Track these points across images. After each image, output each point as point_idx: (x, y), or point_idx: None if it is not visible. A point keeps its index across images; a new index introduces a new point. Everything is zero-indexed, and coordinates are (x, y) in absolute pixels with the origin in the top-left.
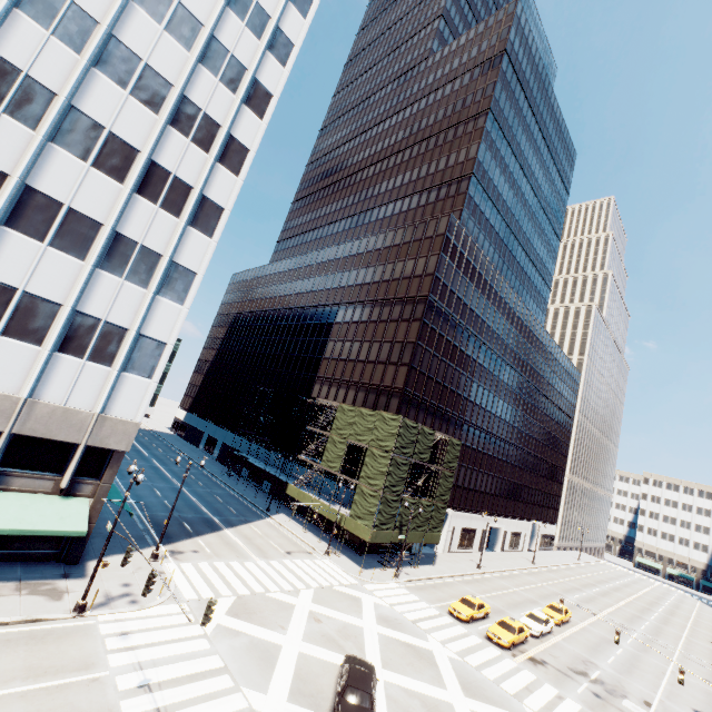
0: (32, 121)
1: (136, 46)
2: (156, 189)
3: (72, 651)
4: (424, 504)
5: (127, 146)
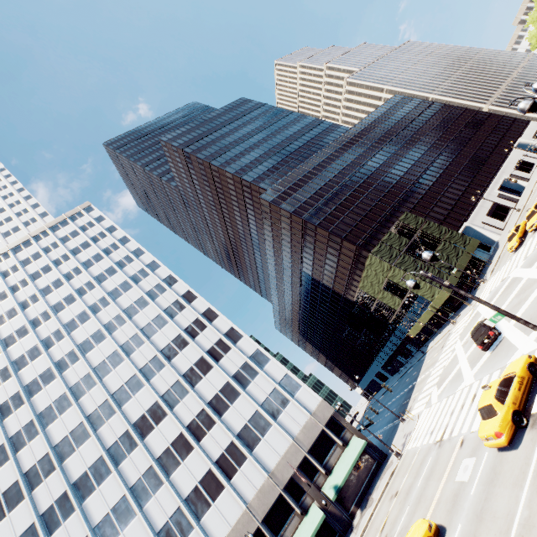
0: (186, 392)
1: (165, 343)
2: (218, 354)
3: (407, 460)
4: (441, 248)
5: (200, 360)
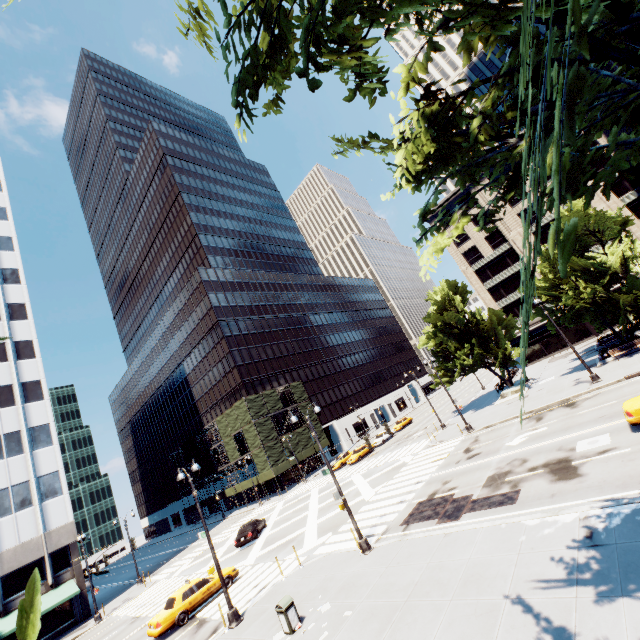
0: None
1: None
2: None
3: (101, 627)
4: (300, 431)
5: None
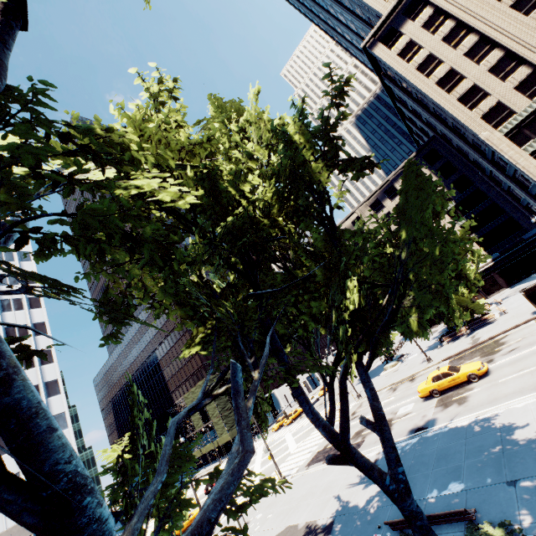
0: None
1: None
2: None
3: None
4: None
5: None
